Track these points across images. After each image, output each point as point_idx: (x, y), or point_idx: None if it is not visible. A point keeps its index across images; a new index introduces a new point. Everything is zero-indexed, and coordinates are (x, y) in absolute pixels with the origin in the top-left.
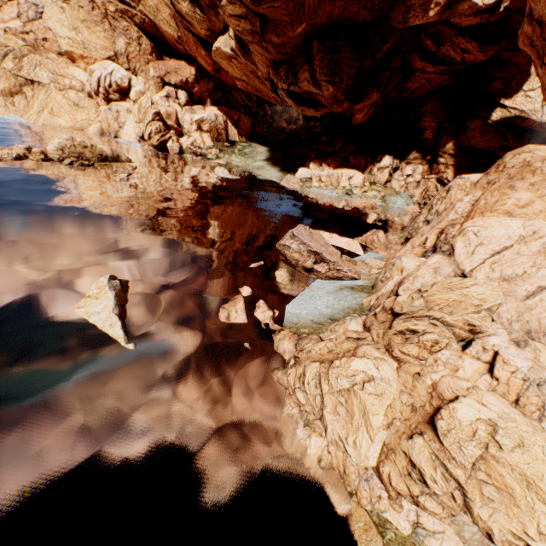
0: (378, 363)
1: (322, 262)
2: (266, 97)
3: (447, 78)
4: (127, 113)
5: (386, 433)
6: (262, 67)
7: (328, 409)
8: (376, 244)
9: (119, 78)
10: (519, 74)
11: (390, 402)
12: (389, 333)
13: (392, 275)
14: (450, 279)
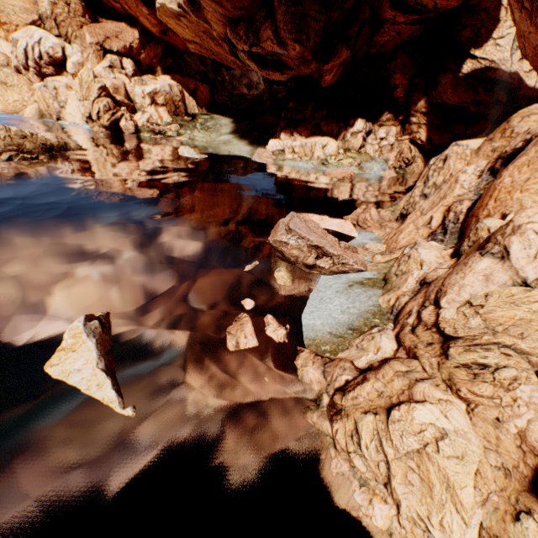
0: (444, 408)
1: (324, 256)
2: (224, 61)
3: (417, 29)
4: (67, 89)
5: (481, 512)
6: (217, 26)
7: (398, 480)
8: (369, 223)
9: (49, 48)
10: (488, 20)
11: (476, 466)
12: (448, 364)
13: (410, 269)
14: (508, 289)
